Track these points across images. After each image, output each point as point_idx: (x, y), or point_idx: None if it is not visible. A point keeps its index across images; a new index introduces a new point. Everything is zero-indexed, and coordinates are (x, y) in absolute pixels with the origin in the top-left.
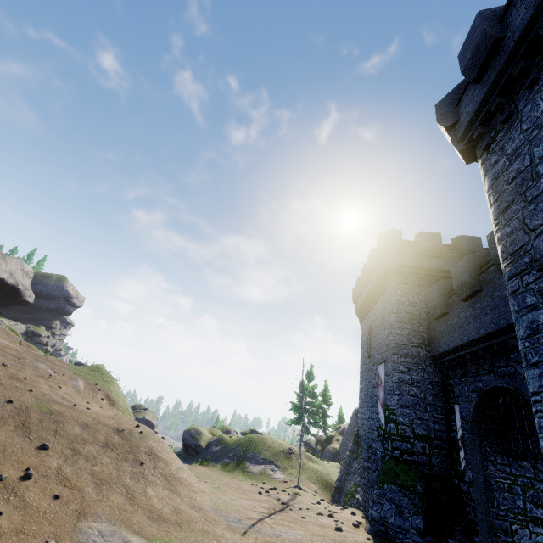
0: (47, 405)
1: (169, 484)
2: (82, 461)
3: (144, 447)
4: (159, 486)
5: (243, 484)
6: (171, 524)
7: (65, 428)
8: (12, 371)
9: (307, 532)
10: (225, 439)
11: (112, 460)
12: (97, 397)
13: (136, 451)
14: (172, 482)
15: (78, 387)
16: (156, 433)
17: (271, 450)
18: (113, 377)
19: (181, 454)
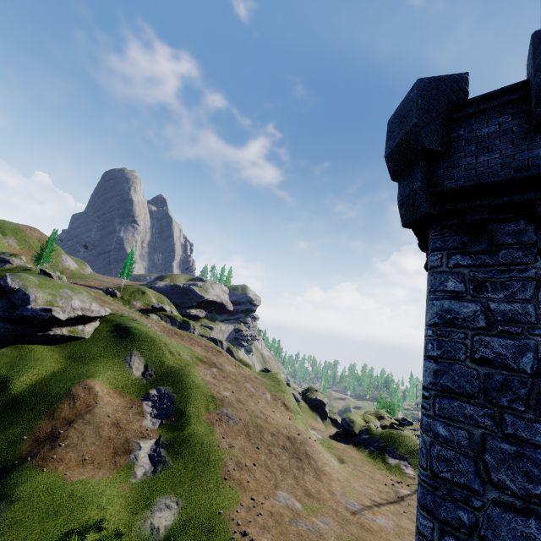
0: (255, 420)
1: (316, 474)
2: (274, 457)
3: (302, 450)
4: (311, 475)
5: (379, 473)
6: (315, 499)
7: (264, 436)
8: (236, 395)
9: (395, 523)
10: (372, 430)
11: (287, 457)
12: (278, 405)
13: (298, 452)
14: (318, 473)
15: (267, 399)
16: (310, 438)
17: (406, 448)
18: (285, 386)
19: (342, 434)
